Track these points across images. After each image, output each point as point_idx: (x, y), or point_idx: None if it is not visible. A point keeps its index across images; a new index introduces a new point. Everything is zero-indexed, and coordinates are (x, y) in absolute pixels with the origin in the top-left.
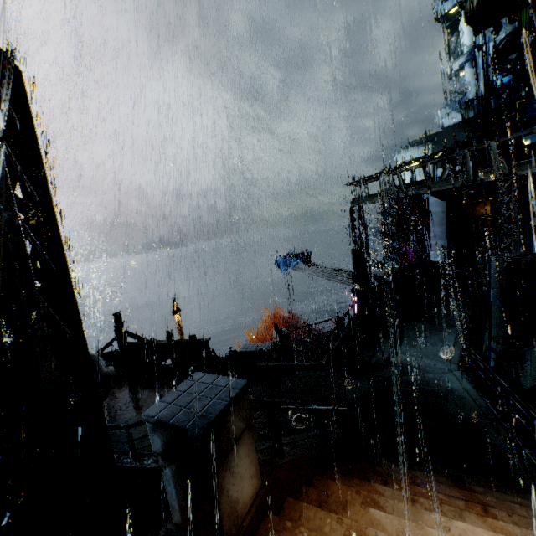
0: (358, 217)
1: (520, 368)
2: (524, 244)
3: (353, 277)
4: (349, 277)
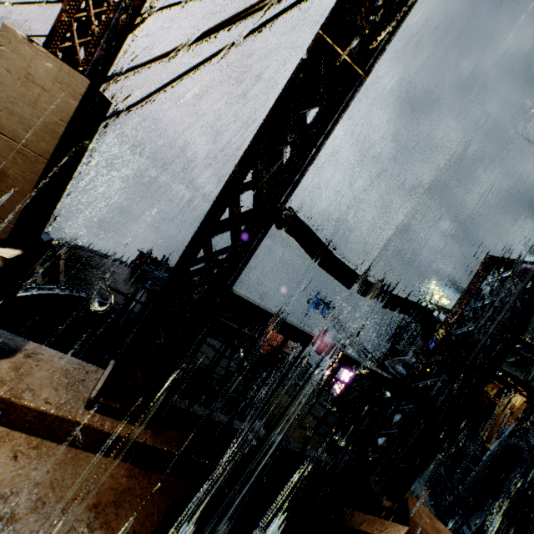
0: (416, 328)
1: (470, 516)
2: (531, 445)
3: (377, 363)
4: (373, 360)
